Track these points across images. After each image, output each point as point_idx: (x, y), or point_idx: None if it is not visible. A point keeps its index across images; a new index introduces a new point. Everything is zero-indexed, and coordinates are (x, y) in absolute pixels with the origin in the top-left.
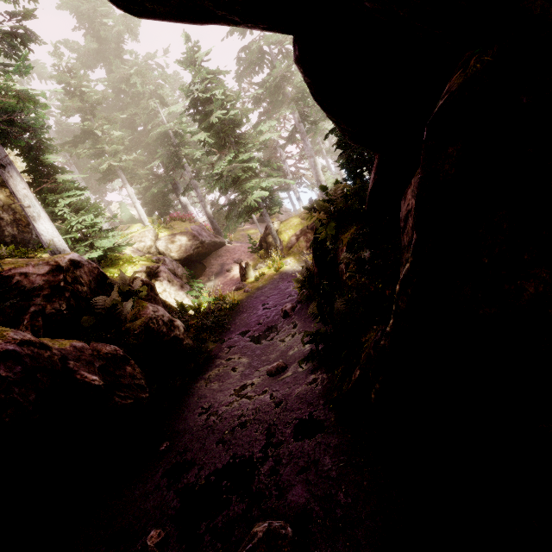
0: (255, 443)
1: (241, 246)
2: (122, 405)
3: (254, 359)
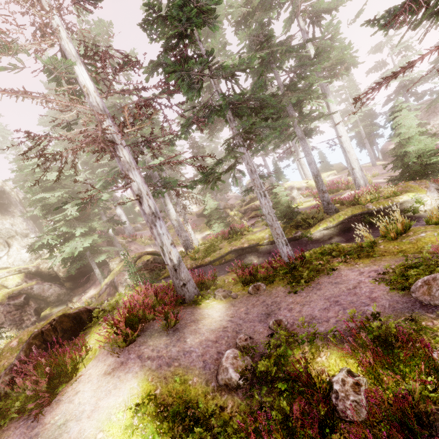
0: None
1: None
2: None
3: None
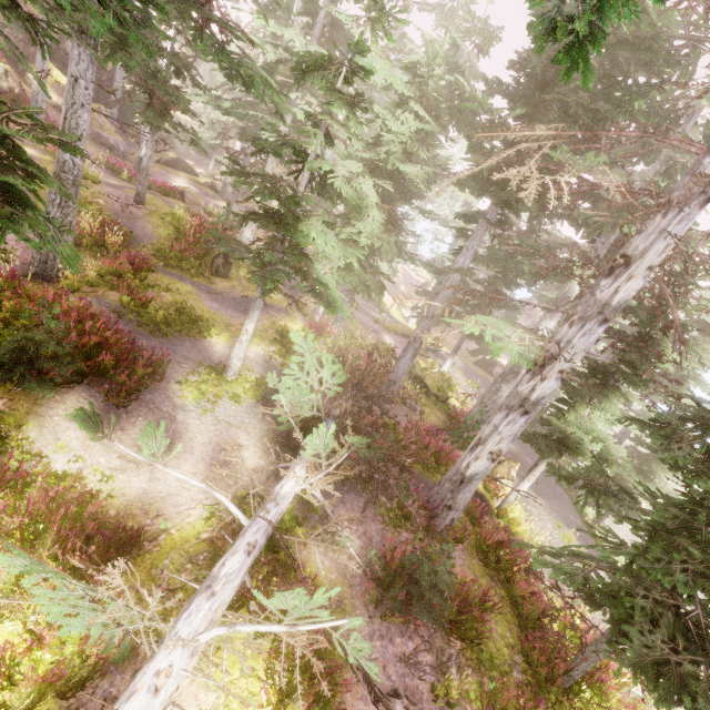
0: None
1: None
2: None
3: None
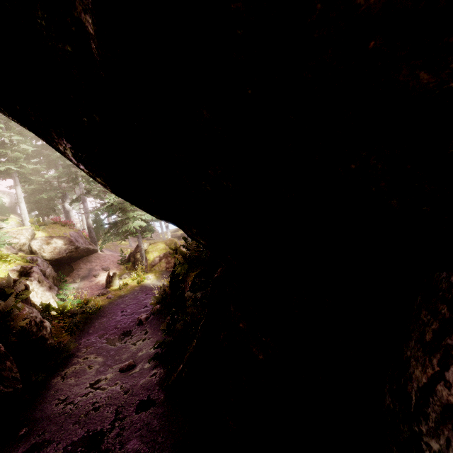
0: (106, 420)
1: (111, 255)
2: (5, 393)
3: (108, 358)
